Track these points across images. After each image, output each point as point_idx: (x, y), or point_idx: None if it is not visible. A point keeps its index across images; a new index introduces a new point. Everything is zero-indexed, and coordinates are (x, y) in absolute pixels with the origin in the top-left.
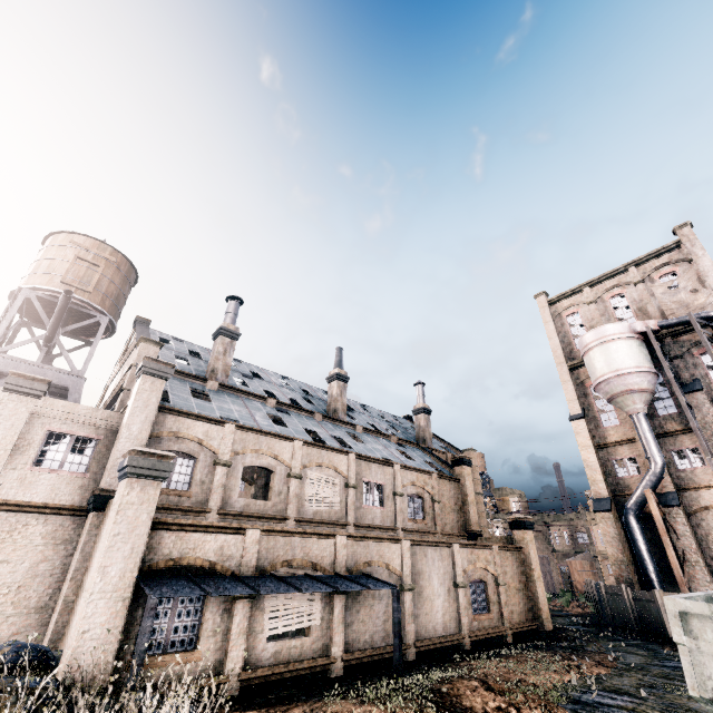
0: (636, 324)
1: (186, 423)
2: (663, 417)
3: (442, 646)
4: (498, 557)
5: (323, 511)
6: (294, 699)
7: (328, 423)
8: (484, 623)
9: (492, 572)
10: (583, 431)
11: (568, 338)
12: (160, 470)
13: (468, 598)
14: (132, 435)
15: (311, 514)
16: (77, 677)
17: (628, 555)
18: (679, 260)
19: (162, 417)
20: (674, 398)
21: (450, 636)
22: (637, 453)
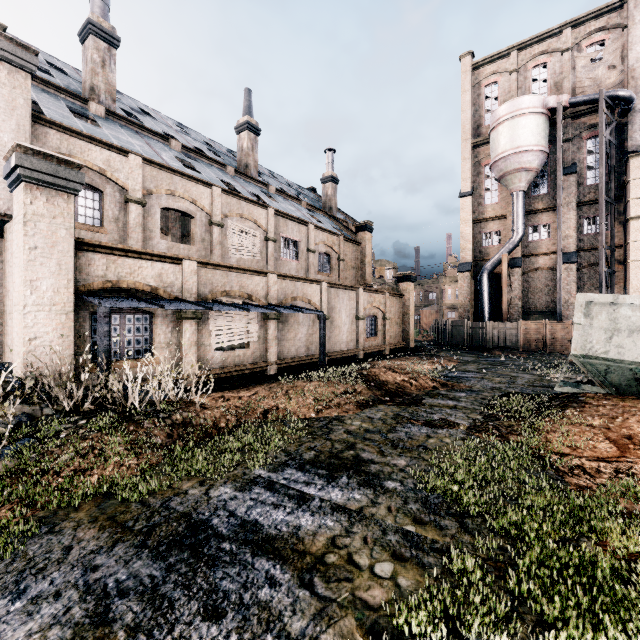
0: (551, 99)
1: (78, 146)
2: (534, 197)
3: (345, 356)
4: (388, 301)
5: (246, 260)
6: (246, 386)
7: (240, 179)
8: (372, 343)
9: (383, 310)
10: (467, 208)
11: (480, 112)
12: (67, 180)
13: (364, 327)
14: (4, 147)
15: (235, 261)
16: (39, 376)
17: (472, 302)
18: (615, 25)
19: (40, 131)
20: (550, 180)
21: (351, 350)
22: (503, 228)
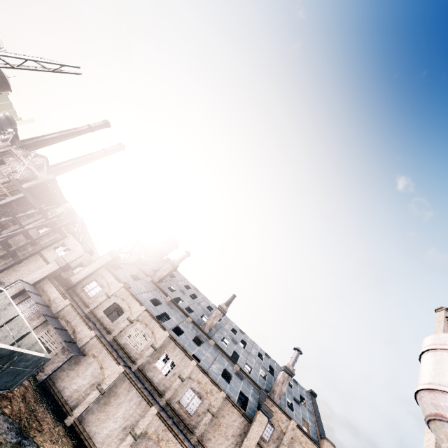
0: None
1: (109, 275)
2: None
3: (88, 447)
4: None
5: (130, 347)
6: None
7: (192, 326)
8: None
9: None
10: None
11: None
12: (61, 263)
13: None
14: (89, 268)
15: (123, 342)
16: None
17: None
18: None
19: (104, 269)
20: None
21: None
22: None
